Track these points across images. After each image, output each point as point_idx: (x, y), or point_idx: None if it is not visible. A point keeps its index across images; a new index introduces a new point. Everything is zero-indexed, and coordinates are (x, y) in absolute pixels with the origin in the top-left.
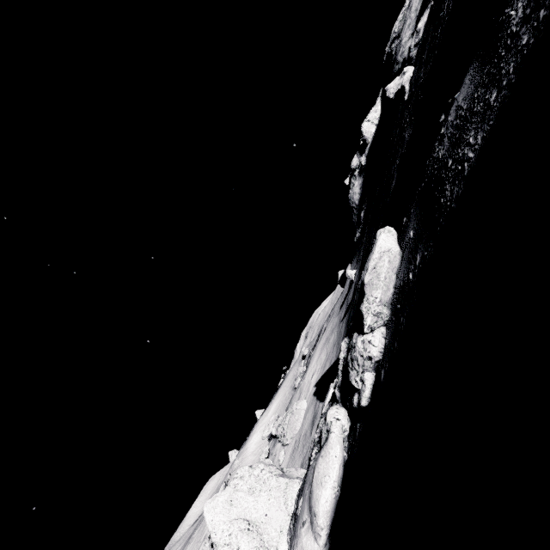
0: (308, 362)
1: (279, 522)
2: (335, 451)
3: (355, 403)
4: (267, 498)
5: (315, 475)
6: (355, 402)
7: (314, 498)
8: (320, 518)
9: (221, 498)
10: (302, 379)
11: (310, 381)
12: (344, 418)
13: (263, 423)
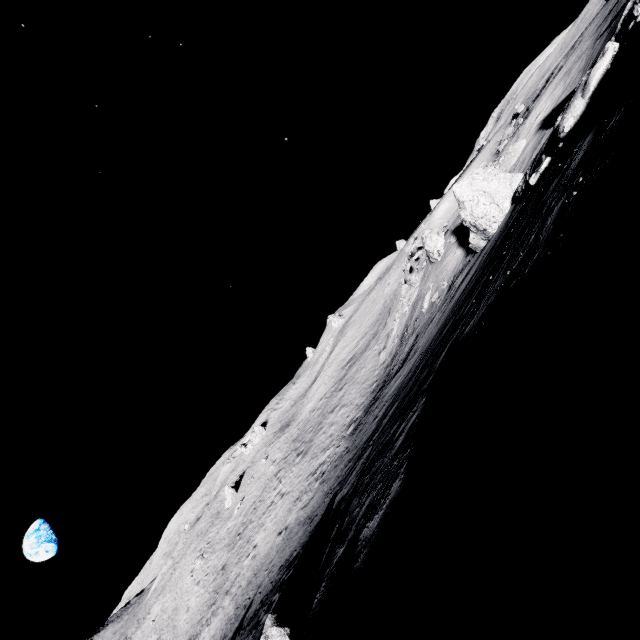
0: (523, 117)
1: (505, 194)
2: (609, 55)
3: (630, 27)
4: (497, 183)
5: (593, 70)
6: (630, 26)
7: (591, 77)
8: (593, 81)
9: (464, 183)
10: (521, 126)
11: (533, 123)
12: (616, 45)
13: (451, 195)
